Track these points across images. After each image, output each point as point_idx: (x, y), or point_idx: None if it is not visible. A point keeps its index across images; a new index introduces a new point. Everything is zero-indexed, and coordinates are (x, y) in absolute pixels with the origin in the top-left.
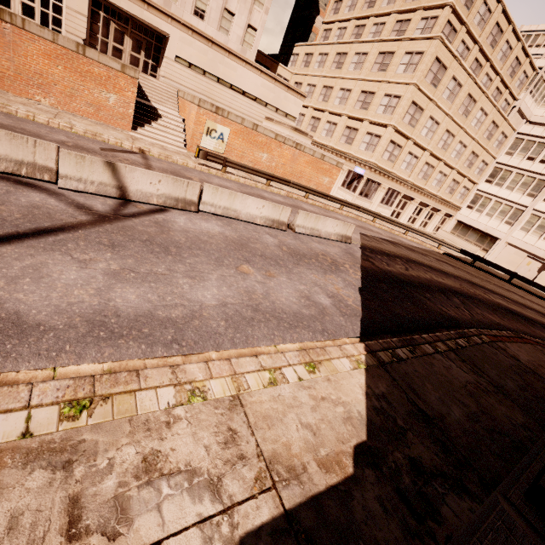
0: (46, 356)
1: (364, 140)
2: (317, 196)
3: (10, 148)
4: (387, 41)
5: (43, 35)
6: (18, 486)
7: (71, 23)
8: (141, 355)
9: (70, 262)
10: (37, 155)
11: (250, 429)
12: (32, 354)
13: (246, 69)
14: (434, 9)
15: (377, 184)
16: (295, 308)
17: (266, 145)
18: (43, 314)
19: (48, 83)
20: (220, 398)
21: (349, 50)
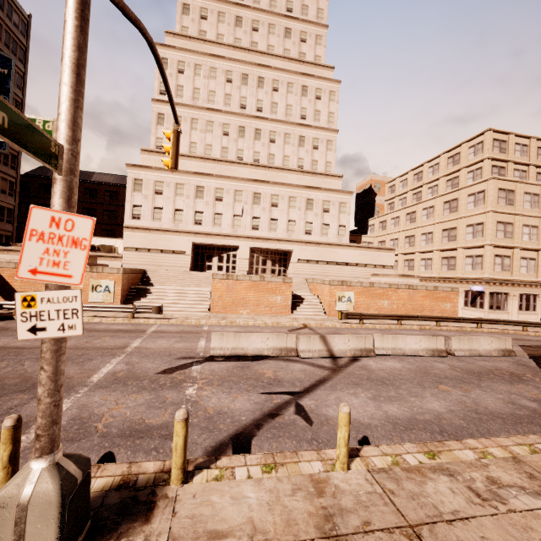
0: (387, 437)
1: (467, 263)
2: (448, 321)
3: (277, 342)
4: (446, 194)
5: (245, 279)
6: (439, 479)
7: (241, 265)
8: (430, 439)
9: (348, 395)
10: (287, 342)
11: (540, 473)
12: (382, 436)
13: (344, 249)
14: (475, 164)
15: (504, 294)
16: (508, 410)
17: (384, 294)
18: (366, 419)
19: (246, 302)
20: (503, 457)
21: (416, 209)
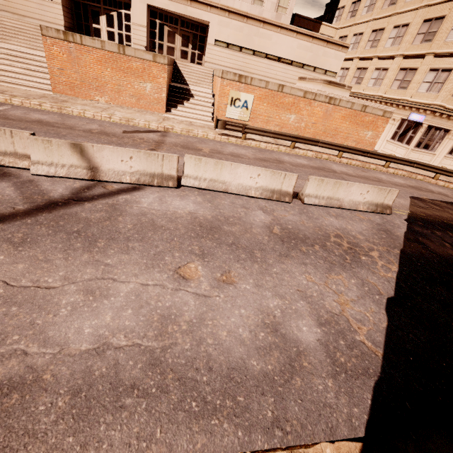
0: None
1: (426, 80)
2: (353, 153)
3: None
4: None
5: (94, 45)
6: None
7: (136, 36)
8: None
9: None
10: (16, 145)
11: None
12: None
13: (281, 34)
14: None
15: (444, 131)
16: (238, 356)
17: (294, 105)
18: None
19: (102, 84)
20: None
21: None
